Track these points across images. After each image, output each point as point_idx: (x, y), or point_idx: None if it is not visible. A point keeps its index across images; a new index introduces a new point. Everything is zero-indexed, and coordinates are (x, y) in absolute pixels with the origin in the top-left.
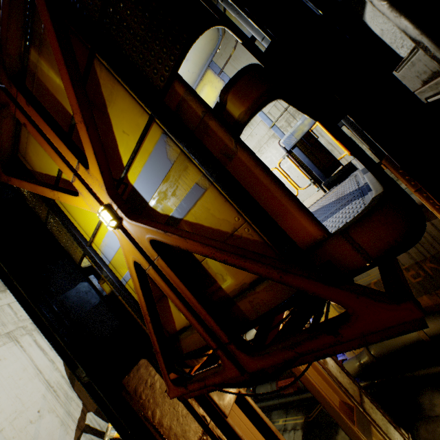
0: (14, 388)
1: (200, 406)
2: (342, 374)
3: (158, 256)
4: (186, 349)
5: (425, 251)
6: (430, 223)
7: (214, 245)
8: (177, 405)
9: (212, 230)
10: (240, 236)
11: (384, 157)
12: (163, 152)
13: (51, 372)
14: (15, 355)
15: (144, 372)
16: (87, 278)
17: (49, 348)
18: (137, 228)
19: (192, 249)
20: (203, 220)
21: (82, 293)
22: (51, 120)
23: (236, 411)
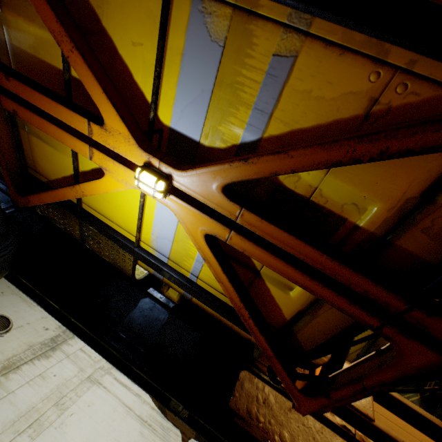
0: (110, 431)
1: (334, 414)
2: None
3: (241, 210)
4: (308, 343)
5: None
6: None
7: (348, 136)
8: (306, 420)
9: (321, 130)
10: (385, 111)
11: None
12: (201, 35)
13: (140, 407)
14: (101, 398)
15: (249, 388)
16: (146, 292)
17: (130, 383)
18: (196, 179)
19: (304, 166)
20: (301, 119)
21: (146, 312)
22: (41, 87)
23: (377, 409)
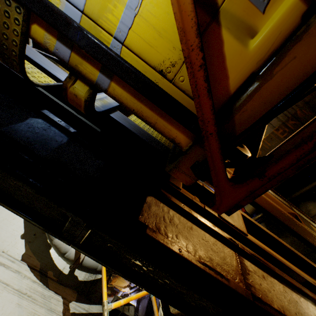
0: None
1: (223, 231)
2: (276, 196)
3: None
4: (244, 126)
5: (287, 113)
6: None
7: None
8: (204, 236)
9: None
10: None
11: None
12: None
13: (19, 282)
14: None
15: (156, 210)
16: (39, 112)
17: (10, 262)
18: None
19: None
20: None
21: (37, 130)
22: None
23: None
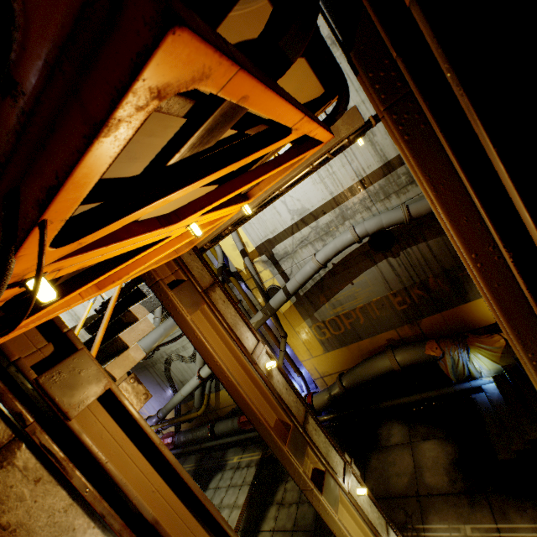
0: None
1: (17, 401)
2: (289, 391)
3: None
4: None
5: (415, 275)
6: (426, 244)
7: None
8: None
9: None
10: None
11: (353, 49)
12: None
13: None
14: None
15: None
16: None
17: None
18: None
19: None
20: None
21: None
22: None
23: (102, 417)
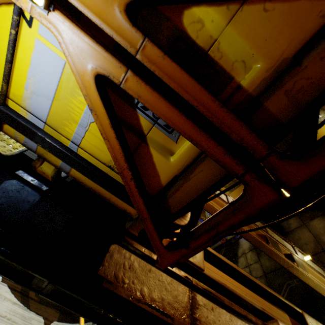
0: None
1: (180, 270)
2: None
3: (144, 40)
4: (176, 207)
5: None
6: None
7: None
8: (161, 277)
9: None
10: None
11: None
12: None
13: None
14: None
15: (118, 258)
16: (14, 174)
17: None
18: None
19: None
20: None
21: (11, 193)
22: None
23: (204, 264)
